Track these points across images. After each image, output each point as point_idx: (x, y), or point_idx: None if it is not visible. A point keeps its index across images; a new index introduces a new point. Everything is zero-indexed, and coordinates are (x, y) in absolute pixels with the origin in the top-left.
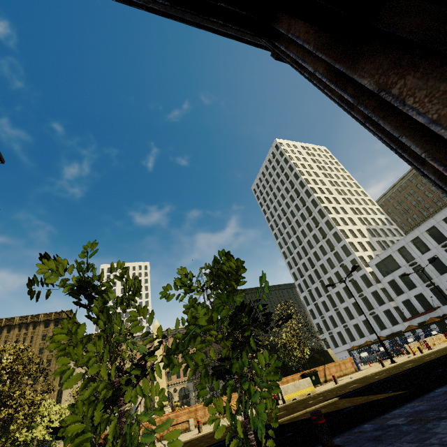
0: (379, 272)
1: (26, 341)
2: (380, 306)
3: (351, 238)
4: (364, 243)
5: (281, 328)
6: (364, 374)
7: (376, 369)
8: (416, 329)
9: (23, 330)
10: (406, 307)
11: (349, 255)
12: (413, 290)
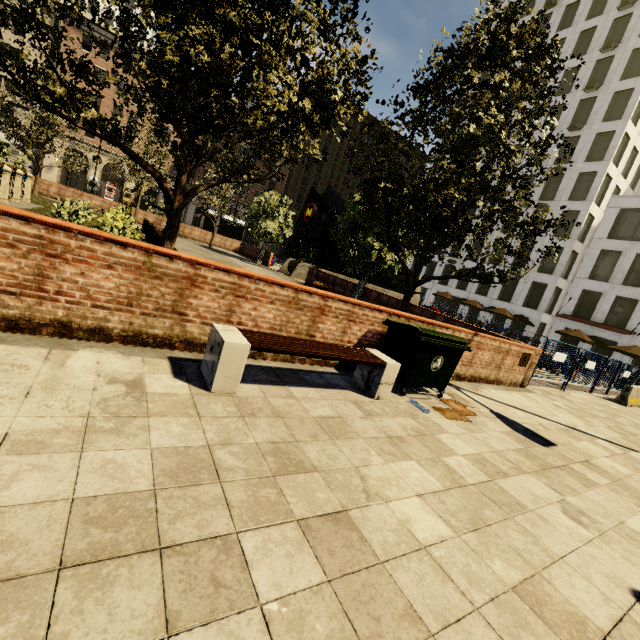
0: (613, 225)
1: None
2: (539, 273)
3: (637, 130)
4: (638, 160)
5: (425, 130)
6: None
7: None
8: (577, 339)
9: None
10: (579, 301)
11: (592, 161)
12: (628, 288)
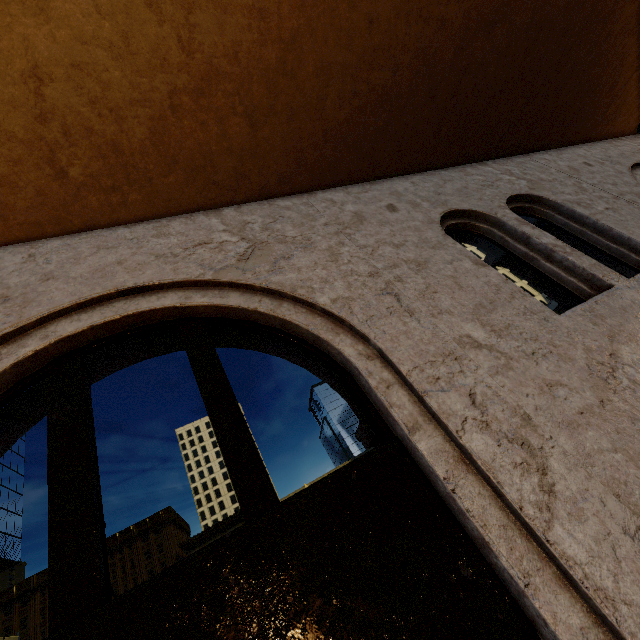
0: None
1: (126, 569)
2: None
3: None
4: (526, 287)
5: None
6: None
7: None
8: None
9: (116, 556)
10: None
11: None
12: None
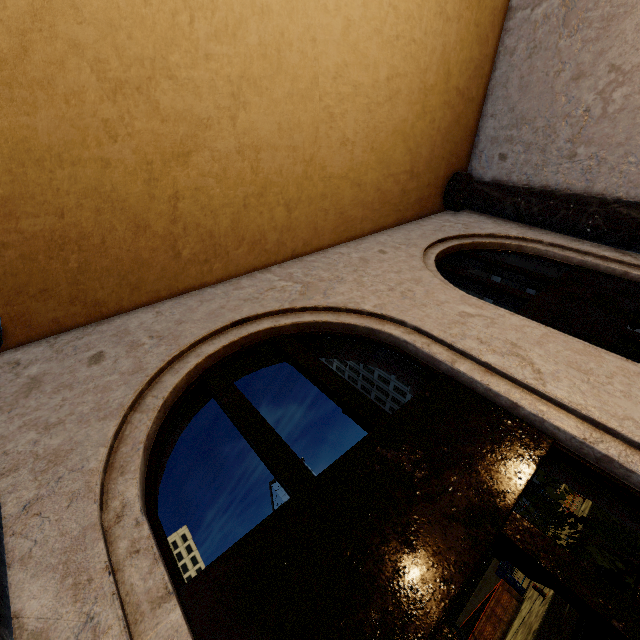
0: None
1: None
2: None
3: None
4: None
5: None
6: (526, 636)
7: (537, 609)
8: None
9: None
10: None
11: None
12: None
